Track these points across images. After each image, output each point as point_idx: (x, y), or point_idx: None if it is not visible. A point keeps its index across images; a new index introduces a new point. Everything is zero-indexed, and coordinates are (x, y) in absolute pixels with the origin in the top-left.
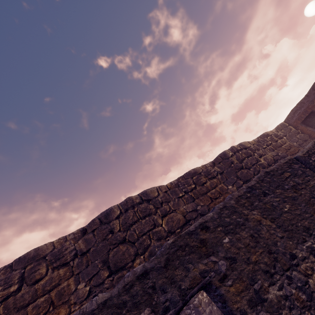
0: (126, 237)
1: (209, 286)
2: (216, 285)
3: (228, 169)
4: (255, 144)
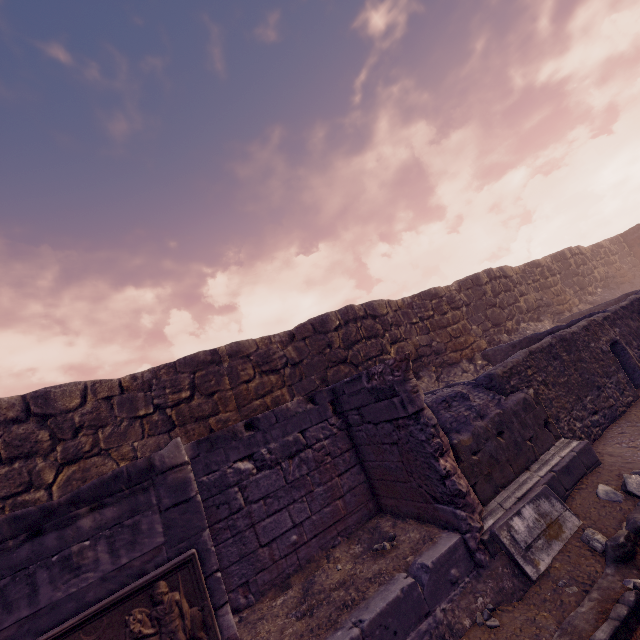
0: (497, 303)
1: None
2: None
3: (566, 271)
4: (590, 253)
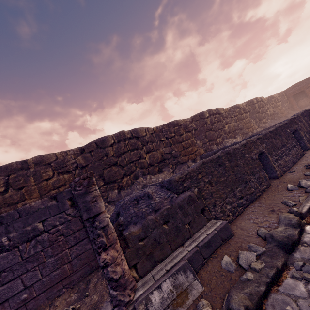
0: (212, 128)
1: (297, 130)
2: (298, 130)
3: (252, 110)
4: (266, 101)
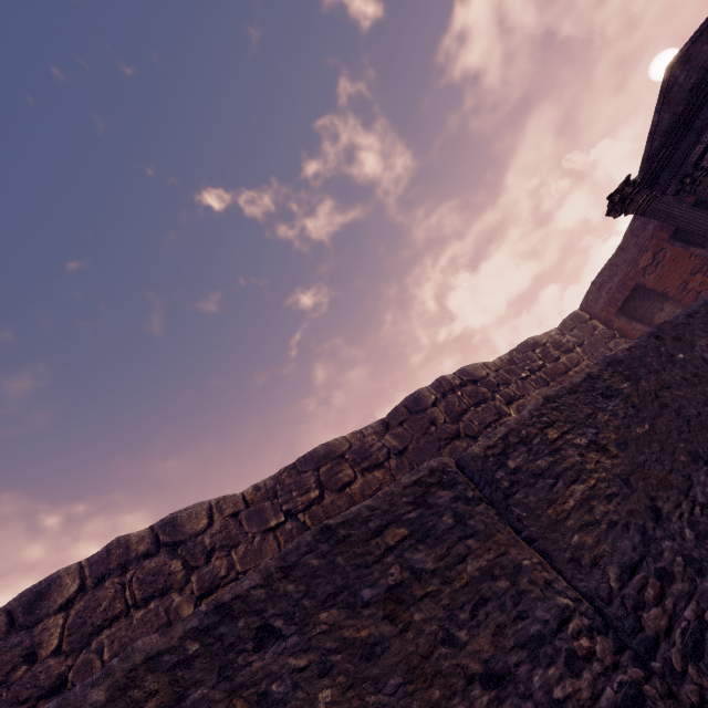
0: (69, 676)
1: None
2: None
3: (419, 441)
4: (502, 370)
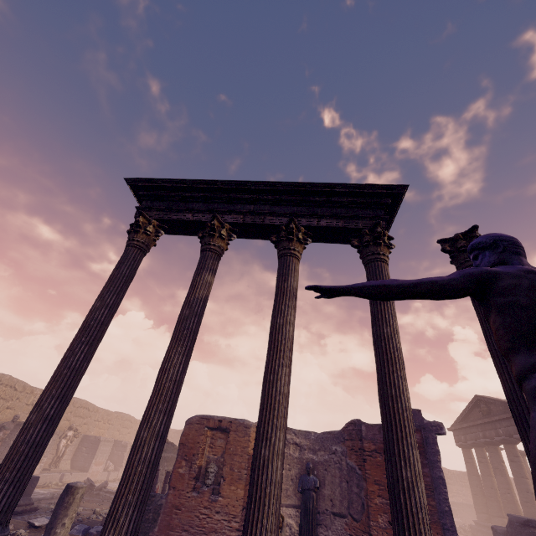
0: None
1: None
2: None
3: None
4: None
